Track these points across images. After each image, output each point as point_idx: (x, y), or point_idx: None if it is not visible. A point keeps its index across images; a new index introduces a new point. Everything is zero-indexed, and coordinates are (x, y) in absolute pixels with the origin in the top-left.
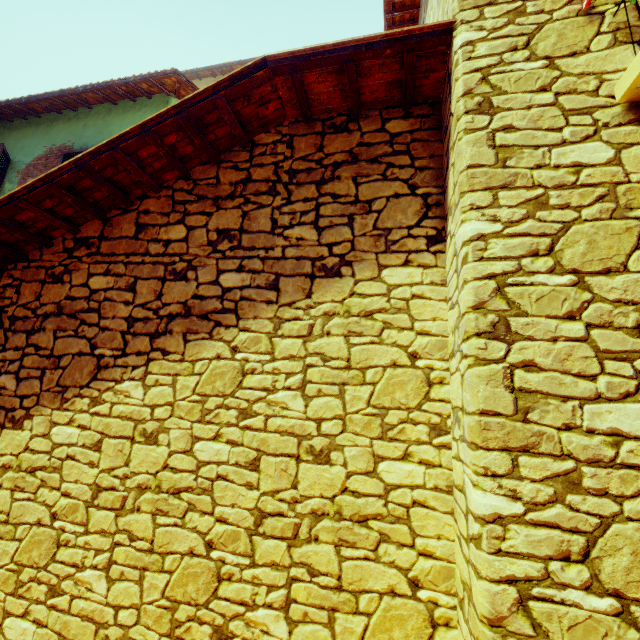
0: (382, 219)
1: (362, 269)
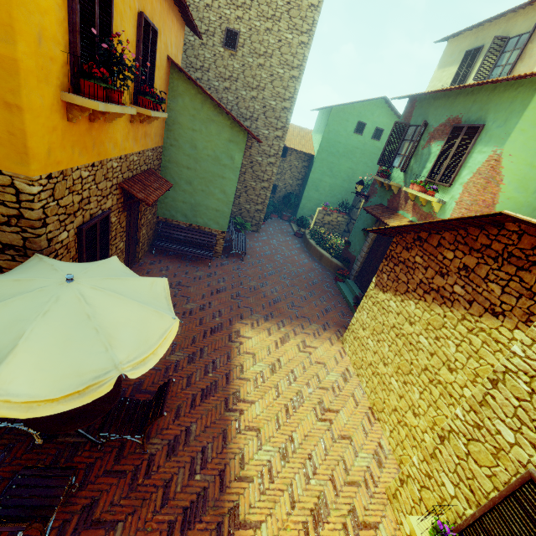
0: (534, 307)
1: (507, 322)
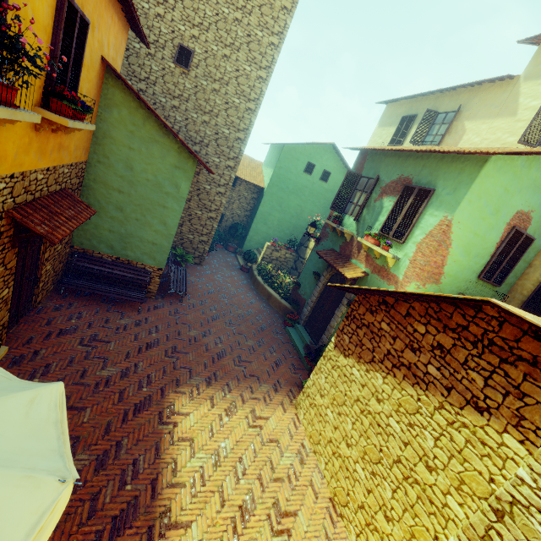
0: (525, 409)
1: (494, 422)
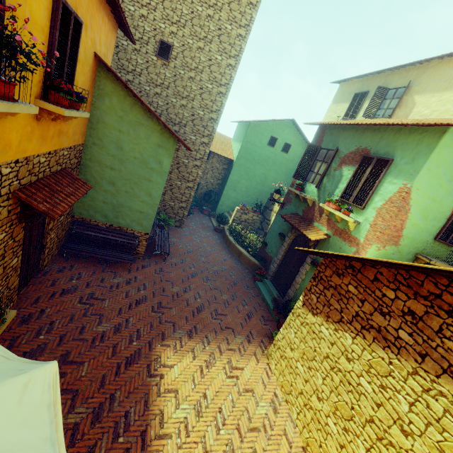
0: None
1: None
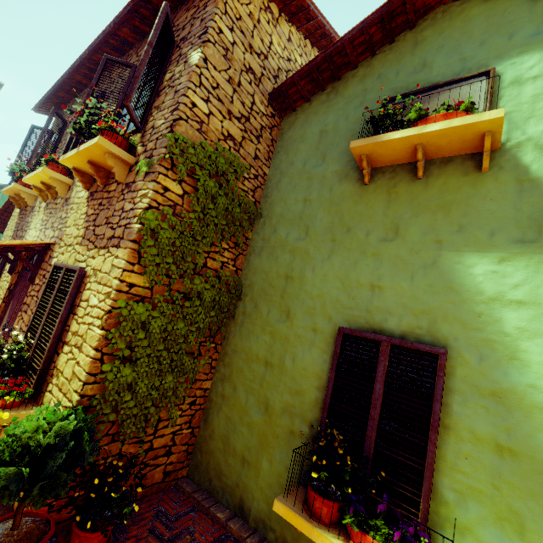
0: None
1: None
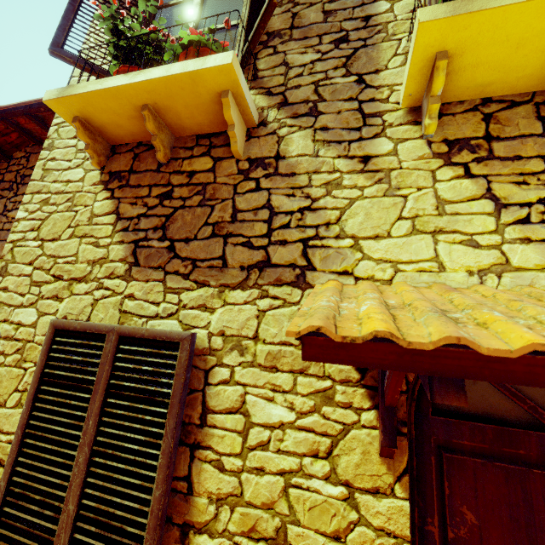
0: None
1: None
